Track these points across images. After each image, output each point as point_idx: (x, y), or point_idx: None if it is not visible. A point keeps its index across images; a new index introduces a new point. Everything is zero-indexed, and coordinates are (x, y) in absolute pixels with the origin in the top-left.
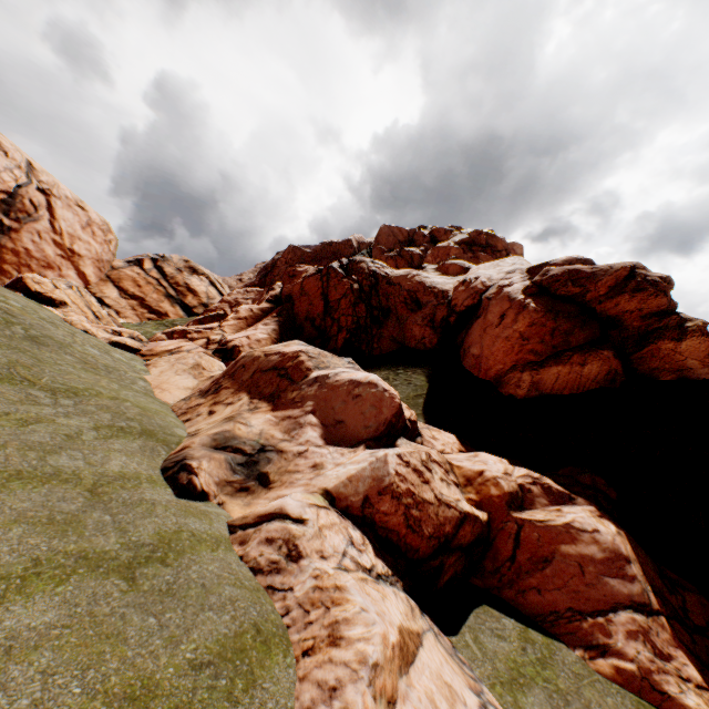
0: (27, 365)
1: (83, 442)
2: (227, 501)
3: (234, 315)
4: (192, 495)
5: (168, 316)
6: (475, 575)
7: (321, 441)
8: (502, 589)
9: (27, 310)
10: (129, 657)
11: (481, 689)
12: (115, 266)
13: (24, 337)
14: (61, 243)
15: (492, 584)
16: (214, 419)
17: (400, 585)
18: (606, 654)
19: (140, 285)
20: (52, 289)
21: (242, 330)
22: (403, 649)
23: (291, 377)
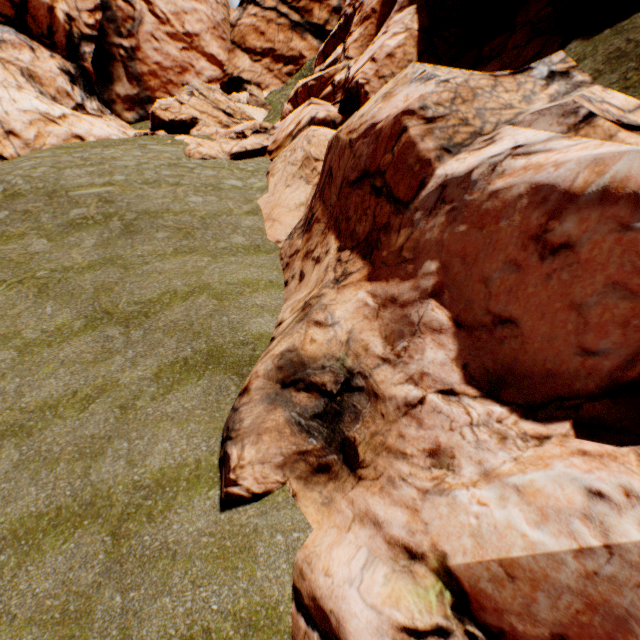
0: (110, 286)
1: (136, 415)
2: (298, 493)
3: (357, 16)
4: (242, 502)
5: (303, 58)
6: None
7: (455, 374)
8: None
9: (129, 181)
10: None
11: None
12: (232, 22)
13: (120, 232)
14: (174, 33)
15: None
16: (301, 293)
17: None
18: None
19: (262, 32)
20: (179, 109)
21: (372, 41)
22: None
23: (393, 193)
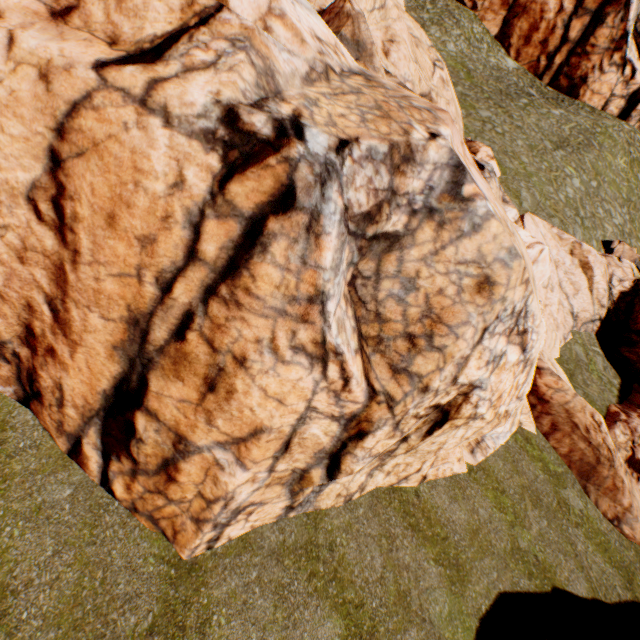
0: (635, 207)
1: (610, 218)
2: None
3: None
4: (608, 246)
5: None
6: (639, 385)
7: None
8: (637, 393)
9: None
10: (560, 210)
11: (576, 328)
12: None
13: None
14: None
15: (638, 390)
16: None
17: (609, 305)
18: (624, 413)
19: None
20: None
21: None
22: (586, 265)
23: None
